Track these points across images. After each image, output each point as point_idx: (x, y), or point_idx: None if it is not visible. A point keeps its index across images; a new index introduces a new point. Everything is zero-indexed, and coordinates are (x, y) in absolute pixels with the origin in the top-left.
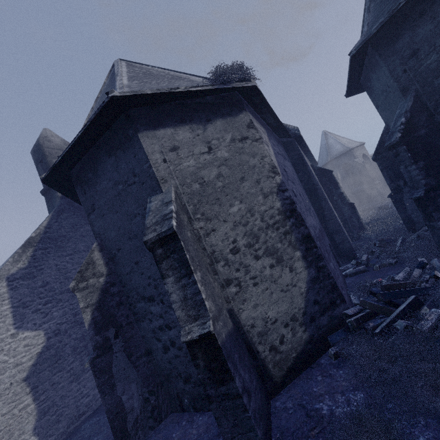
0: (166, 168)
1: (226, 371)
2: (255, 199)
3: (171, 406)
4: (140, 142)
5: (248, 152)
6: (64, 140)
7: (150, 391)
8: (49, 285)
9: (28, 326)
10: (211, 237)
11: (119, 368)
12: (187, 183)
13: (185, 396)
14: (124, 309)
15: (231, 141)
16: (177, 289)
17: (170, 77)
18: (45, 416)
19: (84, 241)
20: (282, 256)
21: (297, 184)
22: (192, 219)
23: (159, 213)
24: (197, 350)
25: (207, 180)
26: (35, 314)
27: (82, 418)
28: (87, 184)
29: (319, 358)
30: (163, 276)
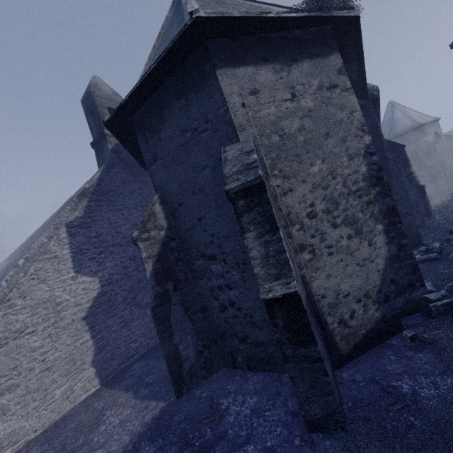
0: (245, 114)
1: (308, 334)
2: (338, 160)
3: (222, 362)
4: (218, 81)
5: (336, 103)
6: (113, 90)
7: (204, 345)
8: (102, 237)
9: (85, 271)
10: (287, 197)
11: (177, 320)
12: (266, 133)
13: (239, 354)
14: (182, 265)
15: (317, 89)
16: (258, 245)
17: (248, 7)
18: (101, 352)
19: (132, 198)
20: (362, 227)
21: None
22: (269, 175)
23: (240, 162)
24: (277, 310)
25: (288, 132)
26: (91, 262)
27: (131, 360)
28: (150, 131)
29: (389, 339)
30: (243, 229)
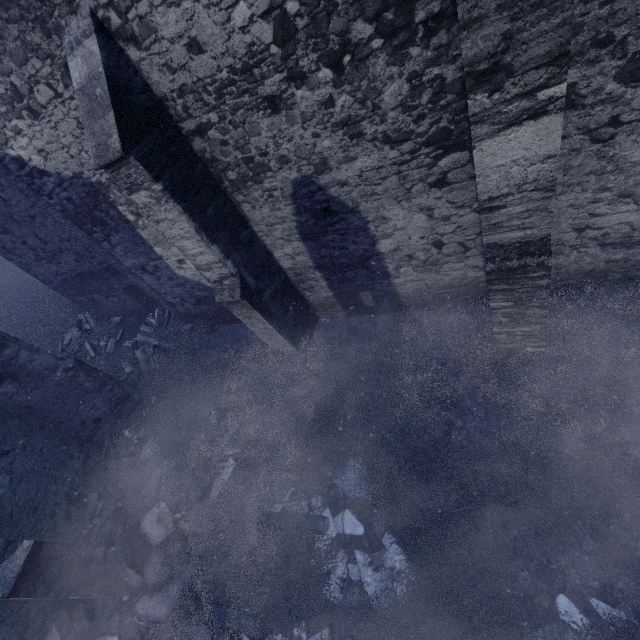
0: None
1: None
2: None
3: None
4: None
5: None
6: None
7: None
8: None
9: None
10: None
11: None
12: None
13: None
14: None
15: None
16: None
17: None
18: None
19: None
20: None
21: (19, 224)
22: None
23: None
24: None
25: None
26: None
27: None
28: None
29: None
30: None
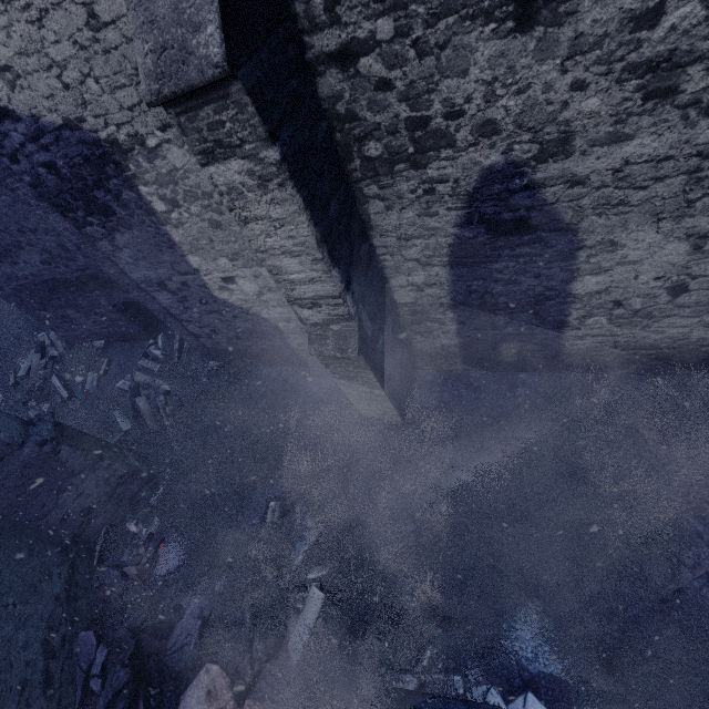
0: None
1: None
2: None
3: None
4: None
5: None
6: None
7: None
8: None
9: None
10: None
11: None
12: None
13: None
14: None
15: None
16: None
17: None
18: None
19: None
20: None
21: None
22: None
23: None
24: None
25: None
26: None
27: None
28: None
29: None
30: None
